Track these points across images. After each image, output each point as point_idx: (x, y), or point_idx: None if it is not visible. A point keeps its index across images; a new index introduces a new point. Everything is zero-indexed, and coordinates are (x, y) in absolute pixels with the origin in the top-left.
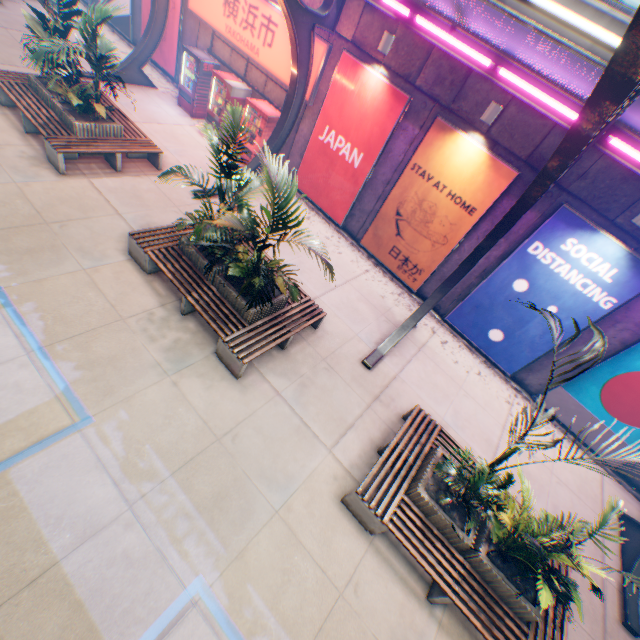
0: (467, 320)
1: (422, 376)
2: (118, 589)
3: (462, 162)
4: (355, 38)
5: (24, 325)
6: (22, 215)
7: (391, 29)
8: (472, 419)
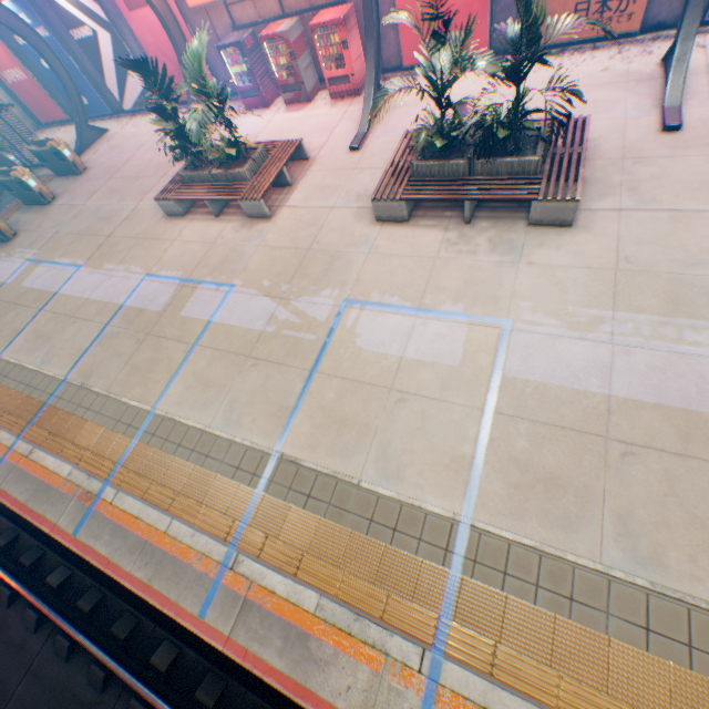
0: None
1: None
2: (673, 386)
3: None
4: None
5: (389, 307)
6: (290, 258)
7: None
8: None
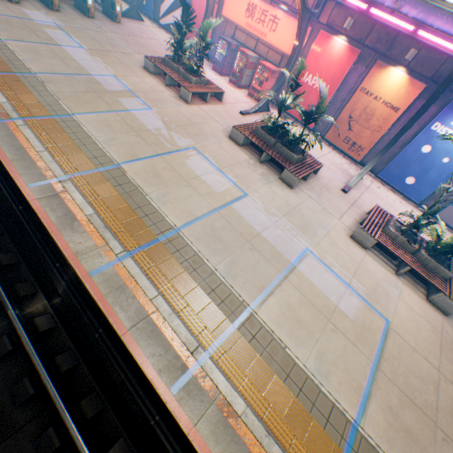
0: (391, 174)
1: (371, 200)
2: (281, 244)
3: (391, 83)
4: (327, 22)
5: (209, 161)
6: (184, 121)
7: (350, 16)
8: (400, 220)
